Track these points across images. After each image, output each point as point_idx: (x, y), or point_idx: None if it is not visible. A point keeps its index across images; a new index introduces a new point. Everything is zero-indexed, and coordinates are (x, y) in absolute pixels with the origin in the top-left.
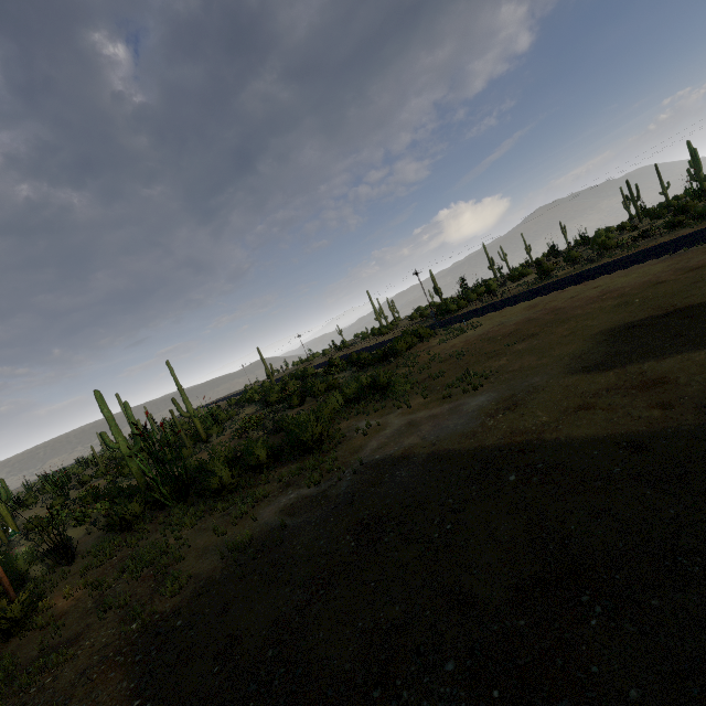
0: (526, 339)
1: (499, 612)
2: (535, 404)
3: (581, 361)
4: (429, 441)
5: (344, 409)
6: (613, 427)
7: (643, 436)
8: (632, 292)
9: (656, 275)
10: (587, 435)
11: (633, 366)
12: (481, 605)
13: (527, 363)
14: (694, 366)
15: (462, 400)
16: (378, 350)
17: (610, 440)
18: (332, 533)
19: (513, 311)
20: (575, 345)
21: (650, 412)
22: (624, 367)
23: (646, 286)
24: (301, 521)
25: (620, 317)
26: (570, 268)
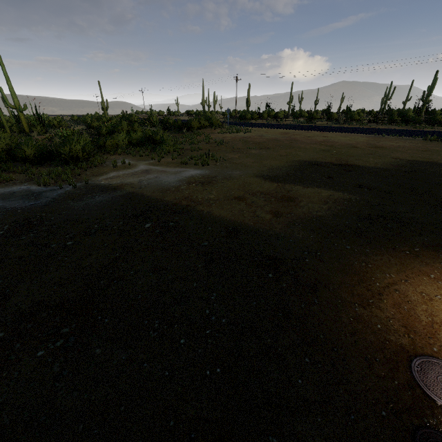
0: (262, 149)
1: (0, 320)
2: (219, 186)
3: (271, 172)
4: (140, 185)
5: (126, 148)
6: (238, 216)
7: (245, 228)
8: (337, 146)
9: (358, 142)
10: (220, 215)
11: (290, 185)
12: (0, 309)
13: (246, 162)
14: (317, 198)
15: (189, 169)
16: (179, 120)
17: (226, 224)
18: (3, 220)
19: (274, 132)
20: (279, 162)
21: (266, 215)
22: (285, 184)
23: (347, 146)
24: (2, 205)
25: (317, 156)
26: (326, 122)
